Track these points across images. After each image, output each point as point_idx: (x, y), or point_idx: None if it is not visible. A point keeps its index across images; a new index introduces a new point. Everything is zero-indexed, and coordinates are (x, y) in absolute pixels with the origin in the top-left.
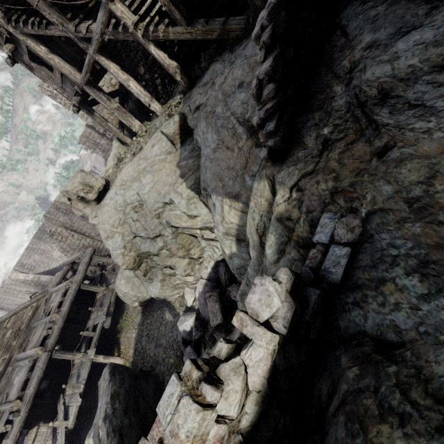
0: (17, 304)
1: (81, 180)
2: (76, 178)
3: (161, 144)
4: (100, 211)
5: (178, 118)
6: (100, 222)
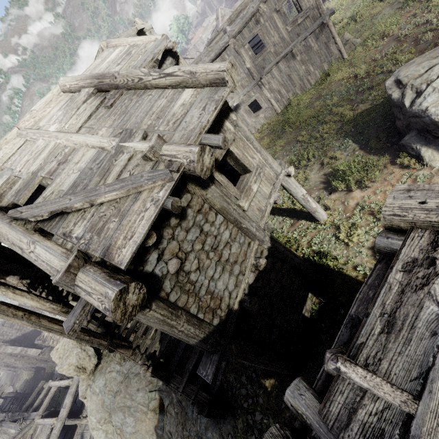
0: (3, 422)
1: (76, 361)
2: (72, 356)
3: (145, 395)
4: (89, 392)
5: (159, 397)
6: (89, 408)
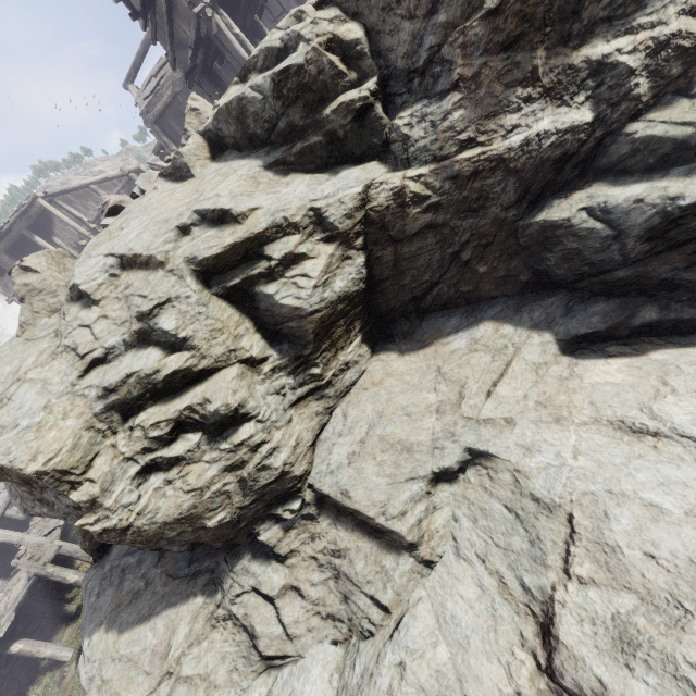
0: None
1: None
2: None
3: None
4: None
5: None
6: None
